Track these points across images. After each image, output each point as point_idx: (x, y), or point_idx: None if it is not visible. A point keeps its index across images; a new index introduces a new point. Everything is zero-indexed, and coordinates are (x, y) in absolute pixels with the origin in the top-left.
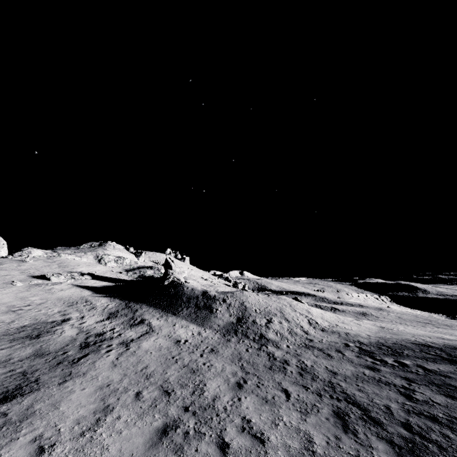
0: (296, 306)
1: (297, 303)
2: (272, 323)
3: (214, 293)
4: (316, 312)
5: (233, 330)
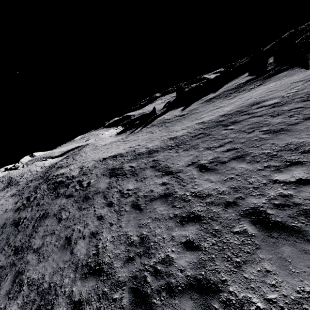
0: (39, 164)
1: (40, 163)
2: (23, 176)
3: None
4: (48, 161)
5: (6, 187)
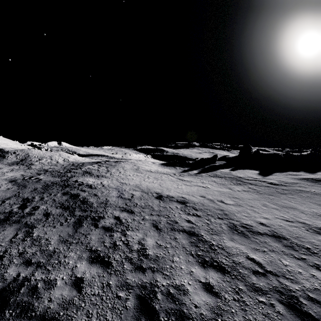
0: (63, 155)
1: (65, 154)
2: (41, 160)
3: (8, 150)
4: (74, 157)
5: (16, 164)
